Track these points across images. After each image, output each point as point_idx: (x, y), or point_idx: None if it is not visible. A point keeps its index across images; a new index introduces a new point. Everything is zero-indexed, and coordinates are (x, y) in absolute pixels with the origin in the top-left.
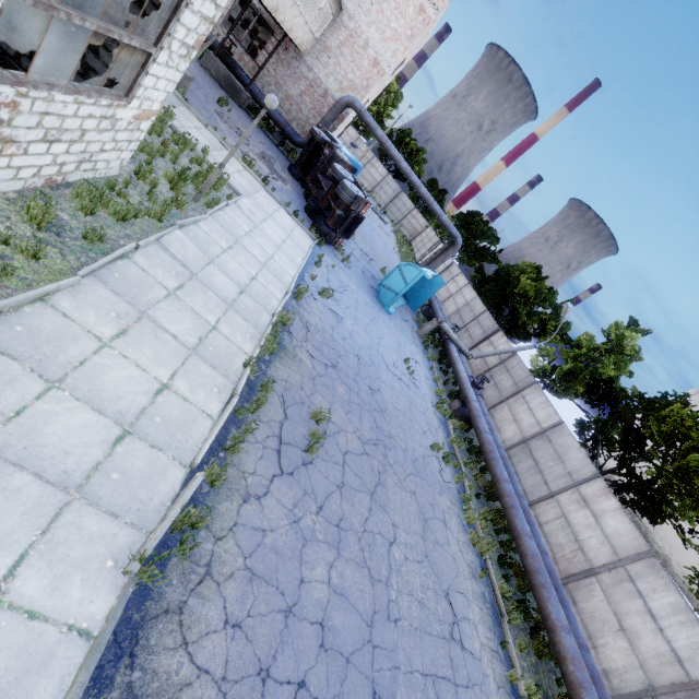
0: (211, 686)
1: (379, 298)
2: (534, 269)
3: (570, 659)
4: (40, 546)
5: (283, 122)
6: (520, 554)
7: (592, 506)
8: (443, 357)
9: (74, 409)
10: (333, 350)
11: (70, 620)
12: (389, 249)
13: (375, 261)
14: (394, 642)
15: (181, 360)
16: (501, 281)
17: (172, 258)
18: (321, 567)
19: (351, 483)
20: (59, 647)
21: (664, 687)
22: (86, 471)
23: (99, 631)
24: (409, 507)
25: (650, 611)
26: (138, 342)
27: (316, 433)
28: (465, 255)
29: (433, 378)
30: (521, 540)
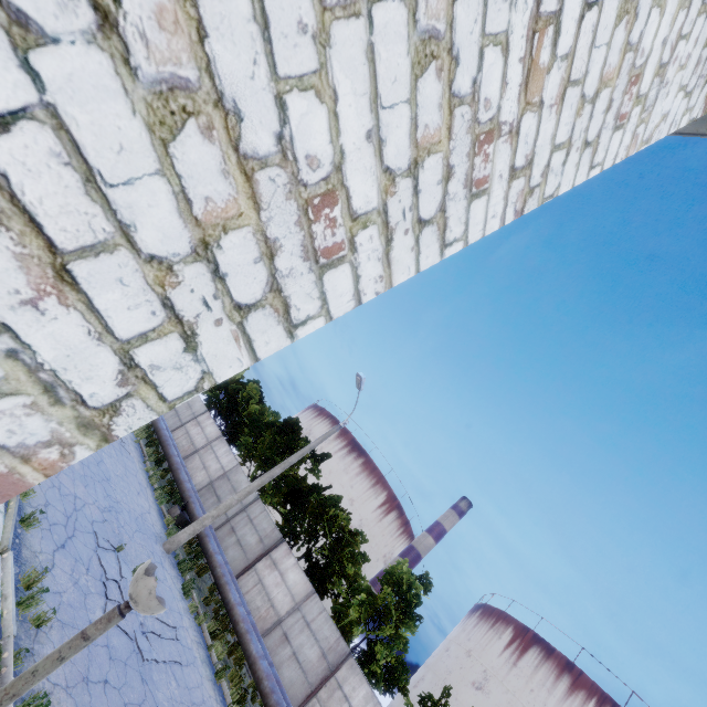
0: None
1: None
2: None
3: (176, 463)
4: None
5: None
6: (159, 437)
7: (202, 424)
8: None
9: None
10: None
11: None
12: None
13: None
14: None
15: None
16: None
17: None
18: None
19: None
20: None
21: (216, 479)
22: None
23: None
24: None
25: (217, 456)
26: None
27: None
28: None
29: None
30: (161, 431)
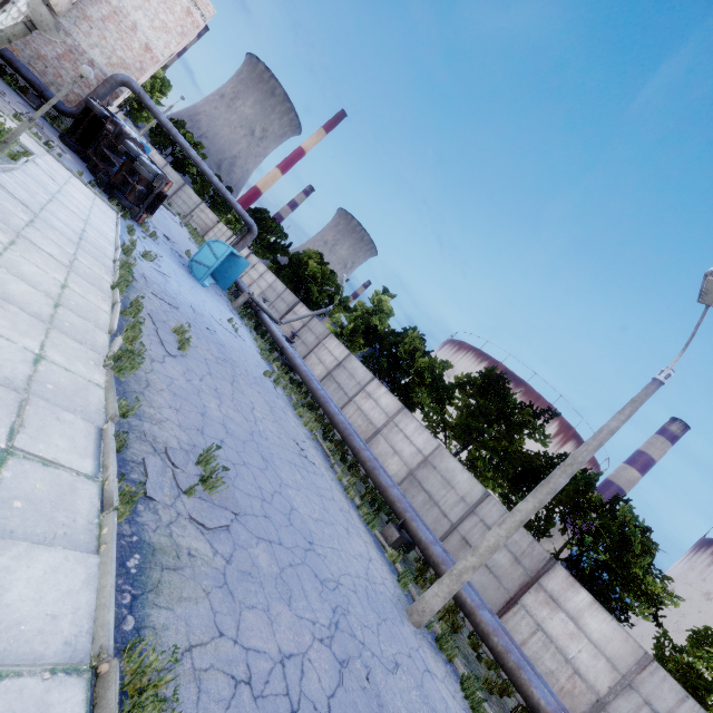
0: (175, 426)
1: (193, 273)
2: (318, 255)
3: (368, 460)
4: (49, 343)
5: (40, 85)
6: (335, 425)
7: (373, 396)
8: (258, 328)
9: (16, 281)
10: (171, 298)
11: (87, 378)
12: (185, 238)
13: (177, 244)
14: (268, 446)
15: (66, 273)
16: (295, 266)
17: (11, 196)
18: (214, 404)
19: (216, 374)
20: (89, 386)
21: (415, 467)
22: (48, 316)
23: (106, 386)
24: (258, 397)
25: (406, 436)
26: (28, 252)
27: (183, 339)
28: (260, 248)
29: (254, 338)
30: (335, 417)
